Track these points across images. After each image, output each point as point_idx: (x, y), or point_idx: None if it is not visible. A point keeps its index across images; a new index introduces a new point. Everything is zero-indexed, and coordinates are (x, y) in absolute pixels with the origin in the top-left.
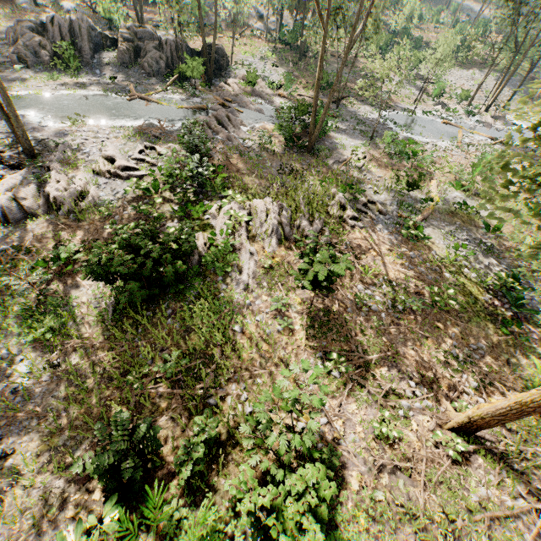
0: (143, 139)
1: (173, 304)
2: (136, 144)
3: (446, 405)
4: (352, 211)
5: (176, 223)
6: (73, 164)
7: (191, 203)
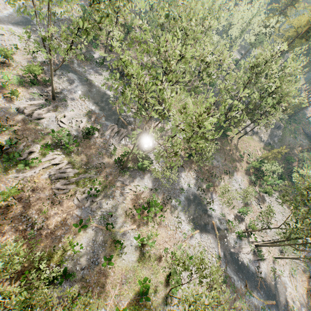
0: (88, 117)
1: (0, 161)
2: (83, 117)
3: None
4: (80, 197)
5: (41, 146)
6: (58, 109)
7: (56, 145)
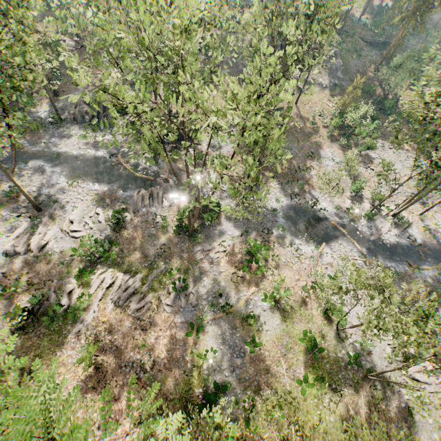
0: (100, 203)
1: (43, 329)
2: (94, 207)
3: (106, 439)
4: (169, 301)
5: (75, 278)
6: (55, 219)
7: (92, 264)
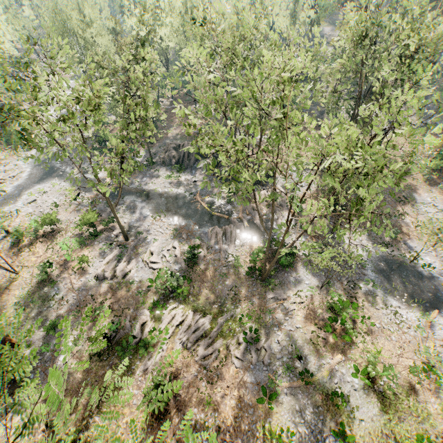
0: (177, 237)
1: (115, 359)
2: (172, 241)
3: None
4: (238, 353)
5: (148, 309)
6: (138, 249)
7: (165, 297)
